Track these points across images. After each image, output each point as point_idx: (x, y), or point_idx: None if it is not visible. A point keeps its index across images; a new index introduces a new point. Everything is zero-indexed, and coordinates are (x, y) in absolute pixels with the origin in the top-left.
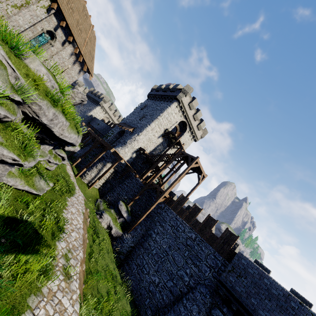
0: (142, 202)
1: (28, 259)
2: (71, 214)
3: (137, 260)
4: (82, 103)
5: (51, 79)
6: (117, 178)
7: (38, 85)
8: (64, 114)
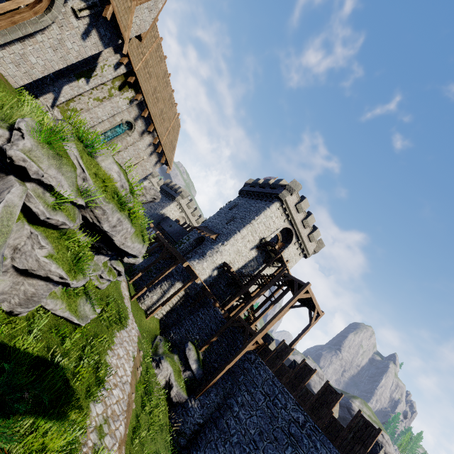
0: (222, 347)
1: (49, 428)
2: (118, 358)
3: (206, 452)
4: (153, 201)
5: (122, 178)
6: (188, 305)
7: (106, 185)
8: (131, 219)
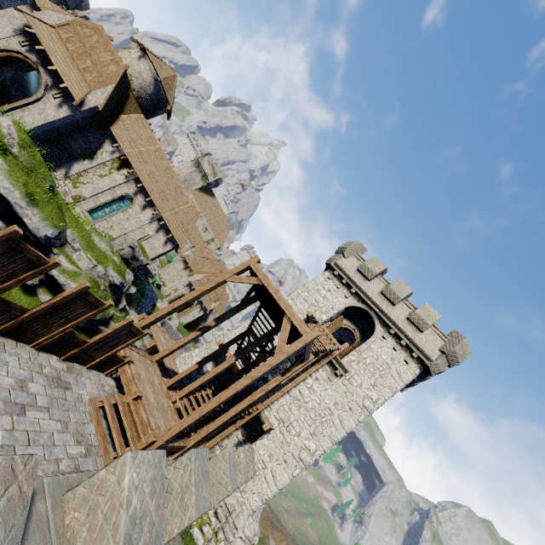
0: None
1: None
2: None
3: None
4: (138, 258)
5: (11, 129)
6: None
7: None
8: None
